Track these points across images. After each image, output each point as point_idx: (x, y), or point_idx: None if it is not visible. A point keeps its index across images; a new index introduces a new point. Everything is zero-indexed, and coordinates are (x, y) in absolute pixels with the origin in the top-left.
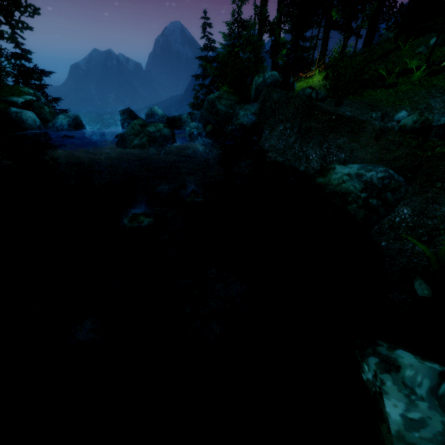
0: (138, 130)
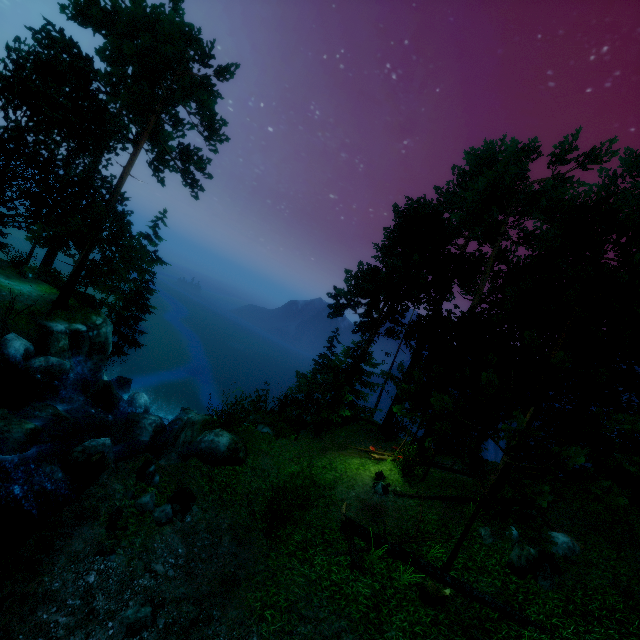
0: None
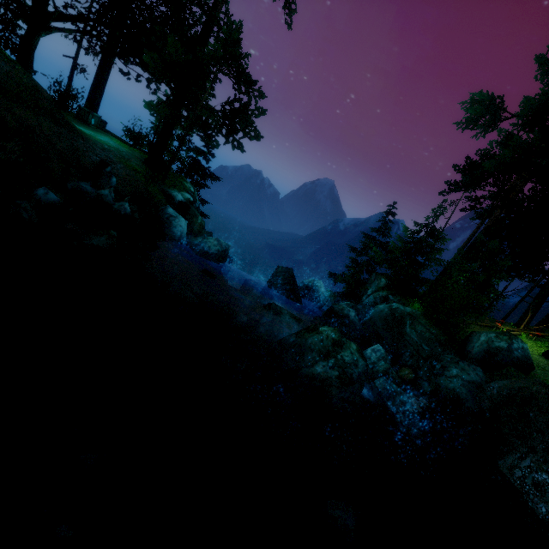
0: (327, 347)
